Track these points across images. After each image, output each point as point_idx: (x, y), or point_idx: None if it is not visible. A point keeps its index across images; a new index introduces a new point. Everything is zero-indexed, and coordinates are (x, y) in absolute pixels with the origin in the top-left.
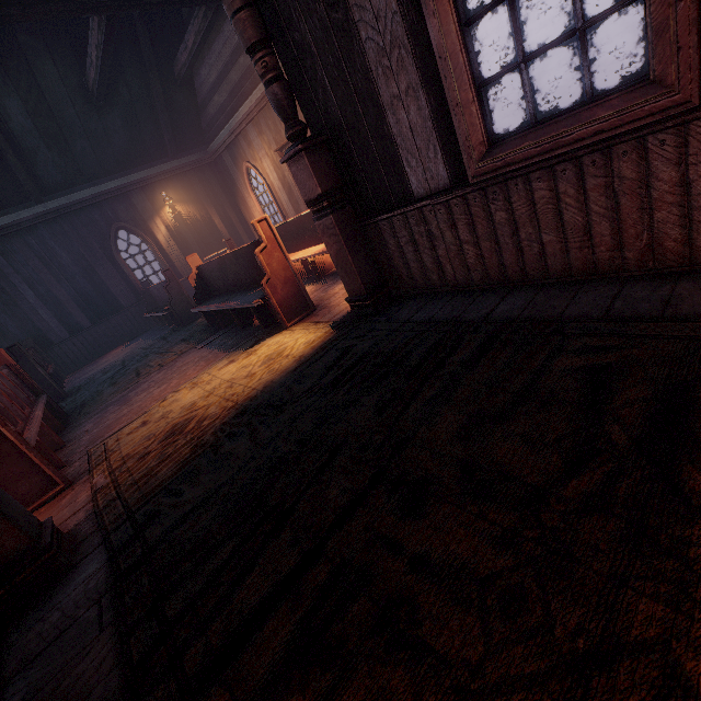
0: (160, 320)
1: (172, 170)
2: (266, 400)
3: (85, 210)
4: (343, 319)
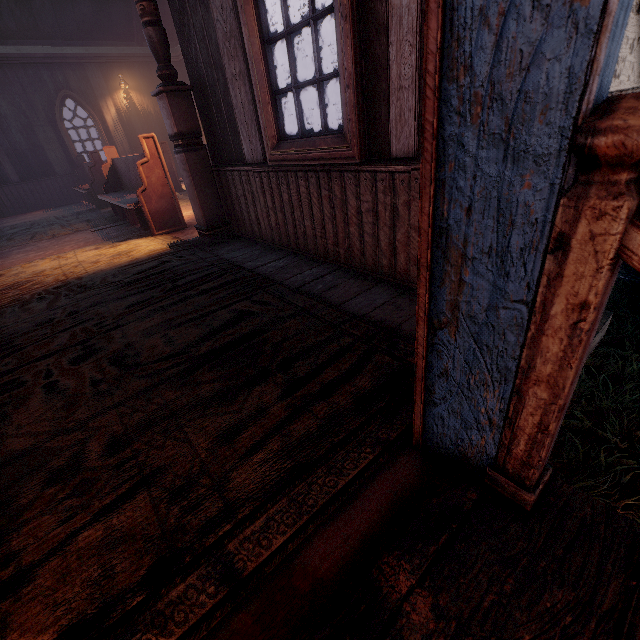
0: (87, 197)
1: (135, 56)
2: (85, 282)
3: (35, 67)
4: (192, 241)
